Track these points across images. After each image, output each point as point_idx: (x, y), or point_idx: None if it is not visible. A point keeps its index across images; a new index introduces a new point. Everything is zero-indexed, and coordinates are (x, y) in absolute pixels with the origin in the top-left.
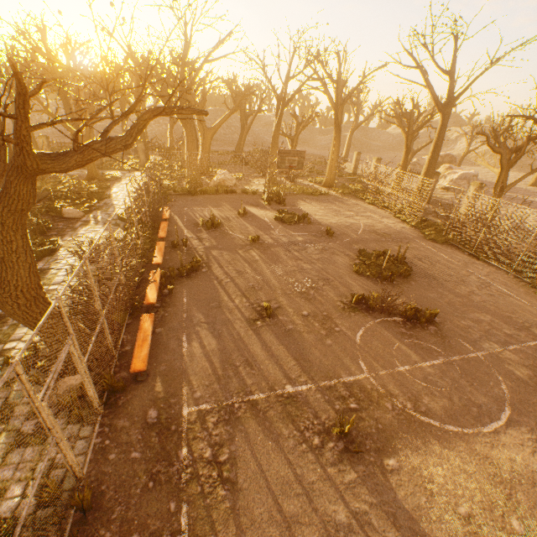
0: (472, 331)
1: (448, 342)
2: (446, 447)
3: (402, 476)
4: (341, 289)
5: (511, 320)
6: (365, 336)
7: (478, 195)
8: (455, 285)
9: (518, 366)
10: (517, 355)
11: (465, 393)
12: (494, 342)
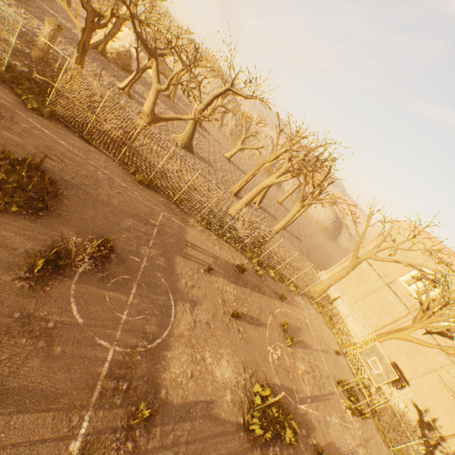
0: (132, 242)
1: (129, 264)
2: (171, 349)
3: (171, 392)
4: (0, 254)
5: (140, 216)
6: (82, 309)
7: (56, 38)
8: (97, 190)
9: (160, 258)
10: (155, 249)
11: (157, 302)
12: (144, 245)
